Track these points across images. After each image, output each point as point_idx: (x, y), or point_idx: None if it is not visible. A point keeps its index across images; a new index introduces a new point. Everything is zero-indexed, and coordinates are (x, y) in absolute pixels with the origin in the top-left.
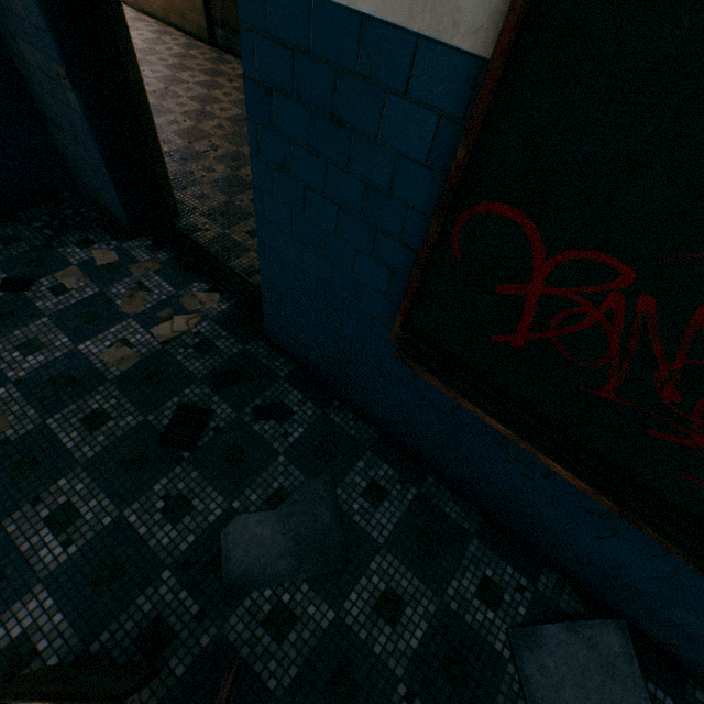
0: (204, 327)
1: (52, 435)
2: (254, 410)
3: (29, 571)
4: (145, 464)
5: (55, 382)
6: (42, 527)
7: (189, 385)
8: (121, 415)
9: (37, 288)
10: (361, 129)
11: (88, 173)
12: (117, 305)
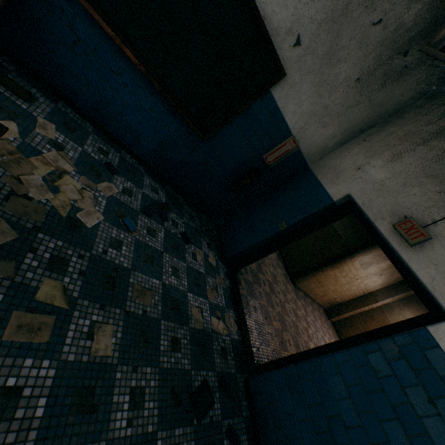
0: (227, 339)
1: (159, 331)
2: (229, 427)
3: (106, 421)
4: (179, 404)
5: (173, 300)
6: (127, 392)
7: (212, 370)
8: (184, 353)
9: (189, 247)
10: (444, 418)
11: (237, 232)
12: (206, 287)
